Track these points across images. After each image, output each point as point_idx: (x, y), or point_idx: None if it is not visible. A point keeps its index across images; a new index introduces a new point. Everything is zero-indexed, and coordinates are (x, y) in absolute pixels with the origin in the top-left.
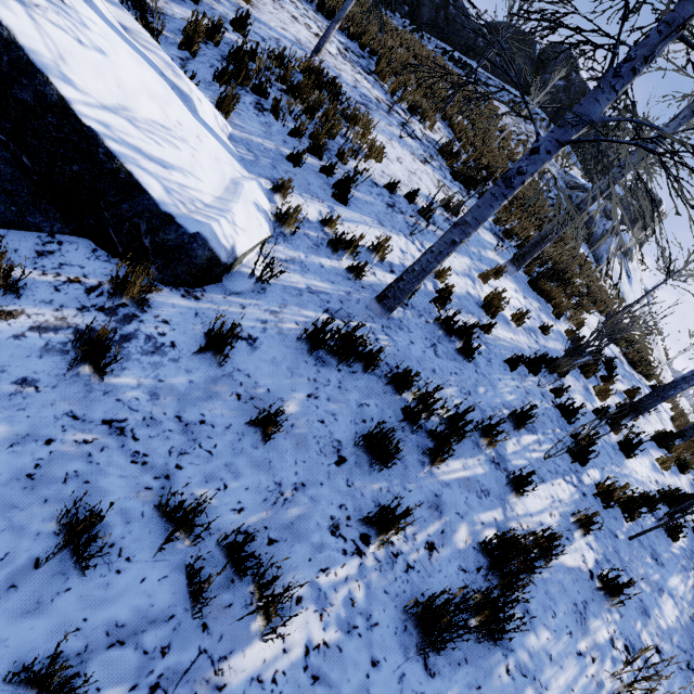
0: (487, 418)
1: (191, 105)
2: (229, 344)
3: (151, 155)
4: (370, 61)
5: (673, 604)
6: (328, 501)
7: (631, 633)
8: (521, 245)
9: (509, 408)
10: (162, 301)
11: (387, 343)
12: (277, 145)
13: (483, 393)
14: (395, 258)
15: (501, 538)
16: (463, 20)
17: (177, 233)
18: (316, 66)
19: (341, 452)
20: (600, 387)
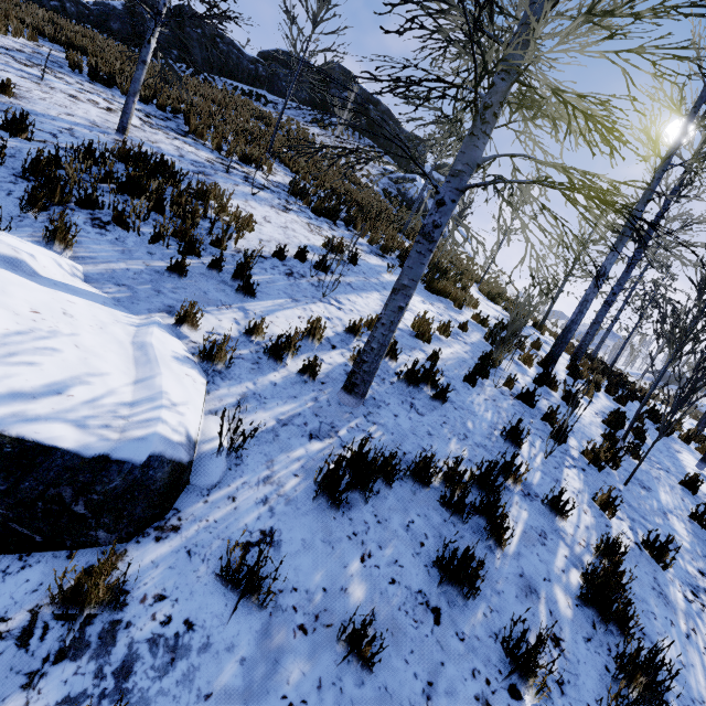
0: (492, 451)
1: (25, 269)
2: (265, 577)
3: (31, 389)
4: (177, 121)
5: (677, 519)
6: (460, 681)
7: (684, 575)
8: (400, 255)
9: (495, 427)
10: (136, 570)
11: (380, 432)
12: (145, 262)
13: (472, 427)
14: (327, 330)
15: (585, 576)
16: (237, 54)
17: (122, 474)
18: (135, 150)
19: (430, 604)
20: (523, 356)
